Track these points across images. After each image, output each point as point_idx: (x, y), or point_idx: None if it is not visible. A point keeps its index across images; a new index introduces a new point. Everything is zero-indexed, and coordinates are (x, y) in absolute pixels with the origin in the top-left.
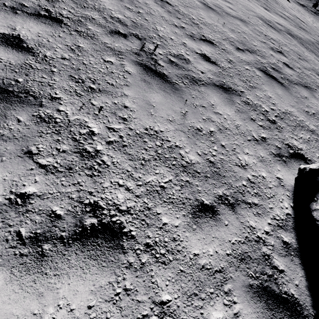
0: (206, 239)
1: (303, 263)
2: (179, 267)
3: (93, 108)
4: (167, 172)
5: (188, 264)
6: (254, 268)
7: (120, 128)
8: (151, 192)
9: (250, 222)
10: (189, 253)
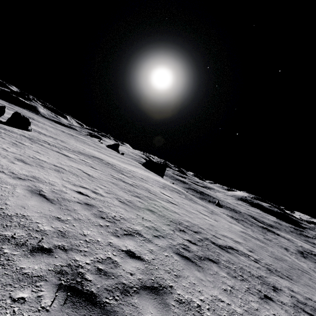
0: None
1: None
2: None
3: None
4: None
5: None
6: None
7: None
8: None
9: None
10: None
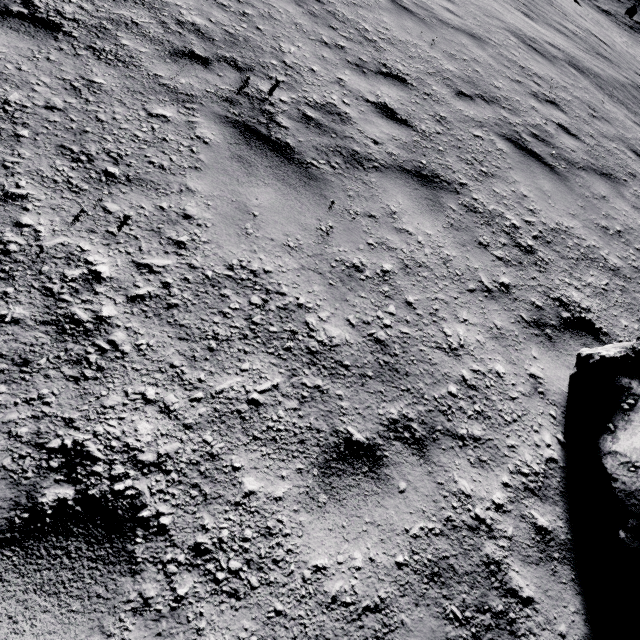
0: (350, 527)
1: (580, 579)
2: (272, 603)
3: (108, 219)
4: (271, 366)
5: (296, 596)
6: (461, 597)
7: (167, 266)
8: (224, 416)
9: (460, 482)
10: (302, 567)
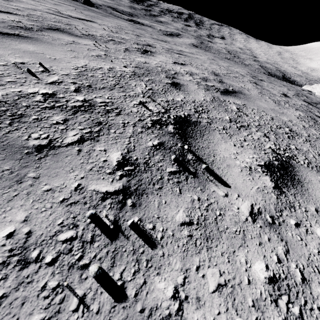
0: None
1: None
2: None
3: None
4: None
5: None
6: None
7: None
8: None
9: None
10: None
